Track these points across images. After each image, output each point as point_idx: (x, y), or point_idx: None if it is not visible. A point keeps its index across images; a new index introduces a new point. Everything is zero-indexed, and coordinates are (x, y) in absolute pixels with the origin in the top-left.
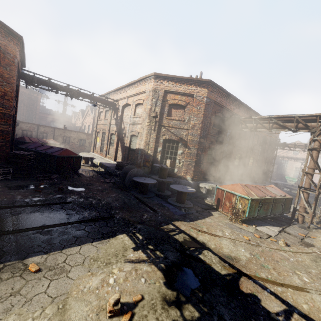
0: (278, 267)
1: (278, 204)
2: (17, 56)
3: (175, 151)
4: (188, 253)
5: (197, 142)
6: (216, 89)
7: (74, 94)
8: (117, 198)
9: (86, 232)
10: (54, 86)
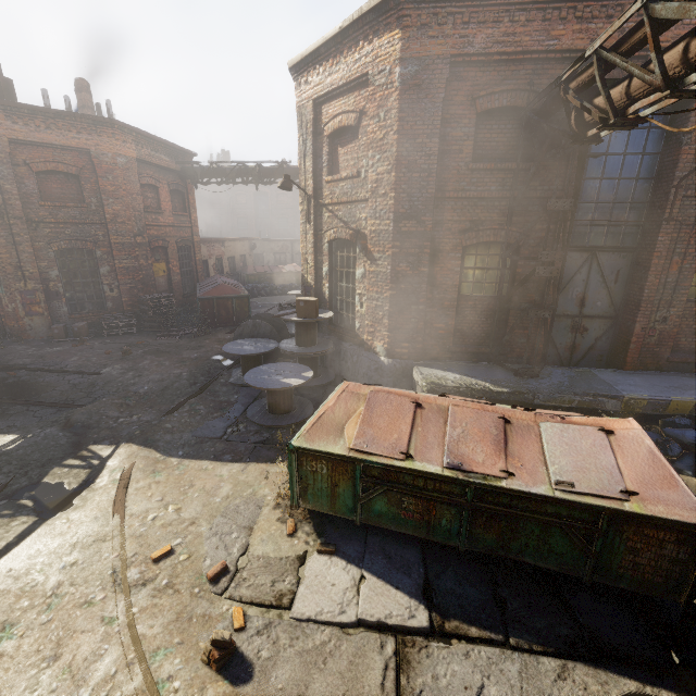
0: (13, 665)
1: (524, 521)
2: (120, 153)
3: (353, 270)
4: (1, 504)
5: (389, 237)
6: (453, 0)
7: (254, 176)
8: (169, 377)
9: (5, 419)
10: (224, 173)
